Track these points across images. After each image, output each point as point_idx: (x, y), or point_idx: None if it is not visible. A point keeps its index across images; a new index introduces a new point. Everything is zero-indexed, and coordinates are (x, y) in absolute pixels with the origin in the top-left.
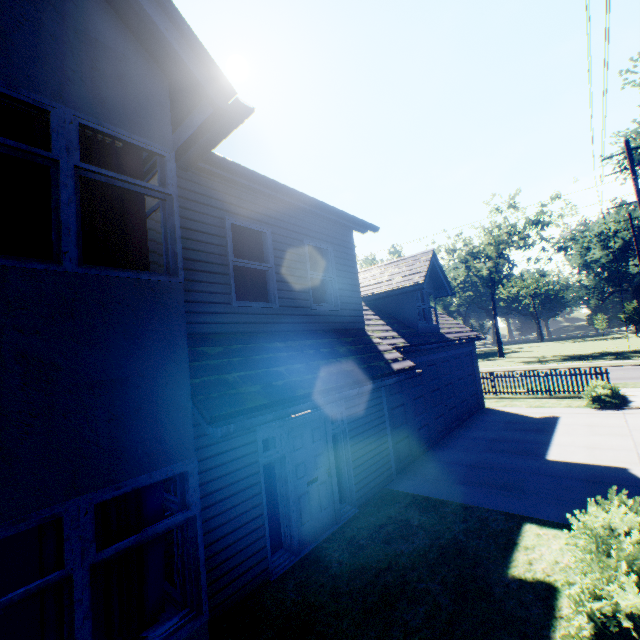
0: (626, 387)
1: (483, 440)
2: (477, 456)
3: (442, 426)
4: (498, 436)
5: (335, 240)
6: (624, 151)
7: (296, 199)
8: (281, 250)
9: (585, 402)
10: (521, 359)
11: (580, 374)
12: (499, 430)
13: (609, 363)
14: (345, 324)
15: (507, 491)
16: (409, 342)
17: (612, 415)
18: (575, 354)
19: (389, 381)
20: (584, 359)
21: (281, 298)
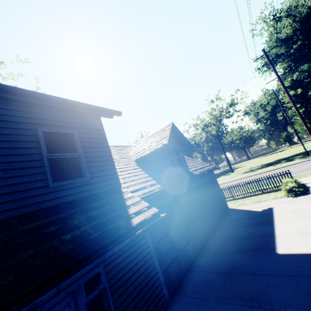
0: (301, 177)
1: (231, 240)
2: (229, 259)
3: (203, 234)
4: (240, 234)
5: (81, 125)
6: (263, 54)
7: (14, 94)
8: (2, 140)
9: (283, 193)
10: (242, 171)
11: (275, 176)
12: (239, 227)
13: (285, 164)
14: (98, 189)
15: (258, 307)
16: (164, 186)
17: (303, 200)
18: (266, 163)
19: (119, 246)
20: (272, 165)
21: (0, 186)
